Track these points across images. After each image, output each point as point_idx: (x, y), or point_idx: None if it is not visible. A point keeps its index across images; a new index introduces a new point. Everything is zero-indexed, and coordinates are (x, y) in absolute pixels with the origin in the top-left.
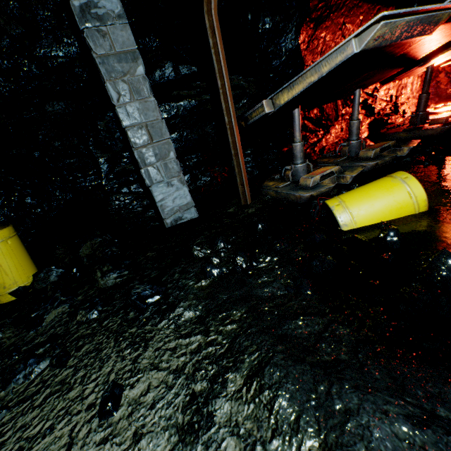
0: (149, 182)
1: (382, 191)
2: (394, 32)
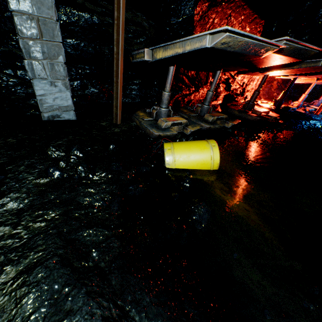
0: (31, 75)
1: (198, 149)
2: (237, 45)
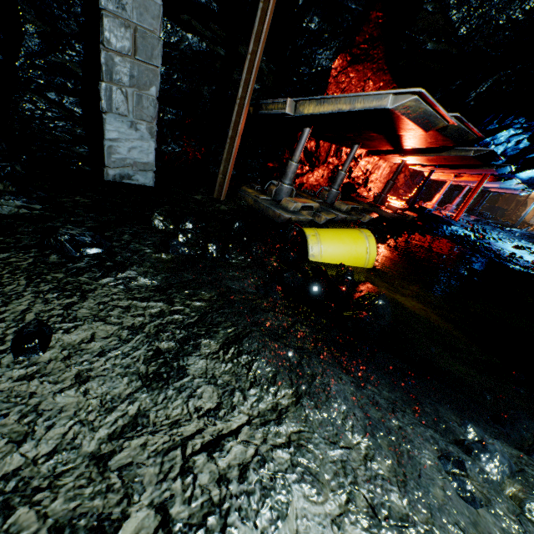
0: (105, 106)
1: (350, 239)
2: (415, 112)
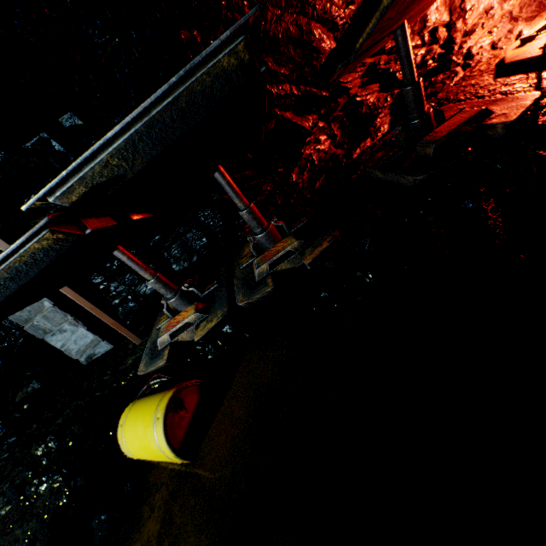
0: (39, 336)
1: (142, 428)
2: None
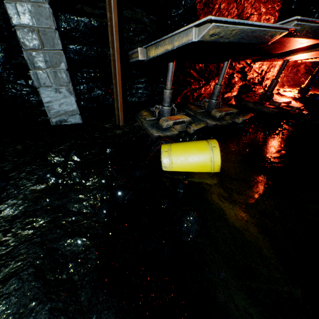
0: (37, 84)
1: (197, 151)
2: (230, 34)
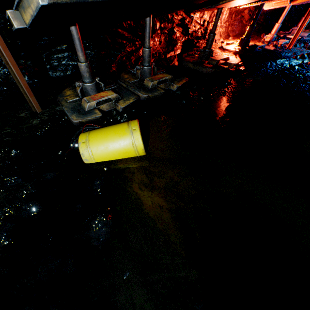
0: None
1: (116, 137)
2: None
